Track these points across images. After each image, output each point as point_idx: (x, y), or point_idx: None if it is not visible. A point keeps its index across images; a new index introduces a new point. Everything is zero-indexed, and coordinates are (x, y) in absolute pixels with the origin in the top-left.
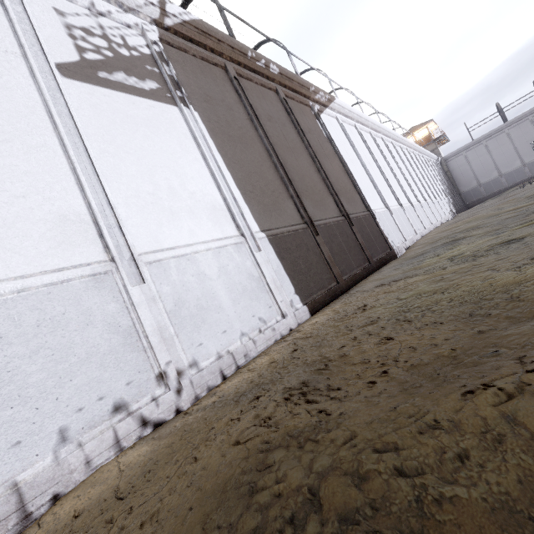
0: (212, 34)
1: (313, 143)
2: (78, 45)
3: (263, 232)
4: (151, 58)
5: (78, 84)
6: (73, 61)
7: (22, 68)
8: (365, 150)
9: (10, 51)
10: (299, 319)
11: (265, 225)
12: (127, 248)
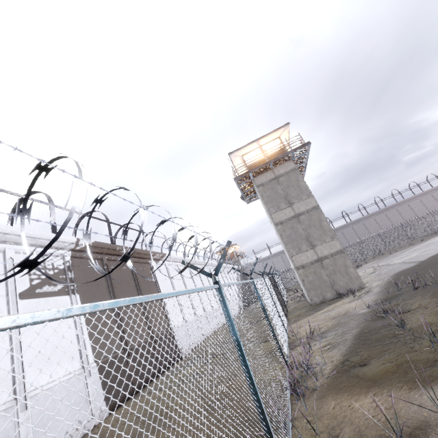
0: (99, 246)
1: (144, 289)
2: (31, 278)
3: (96, 362)
4: (63, 270)
5: (26, 301)
6: (27, 288)
7: (4, 302)
8: (180, 281)
9: (2, 295)
10: (101, 418)
11: (98, 357)
12: (24, 390)
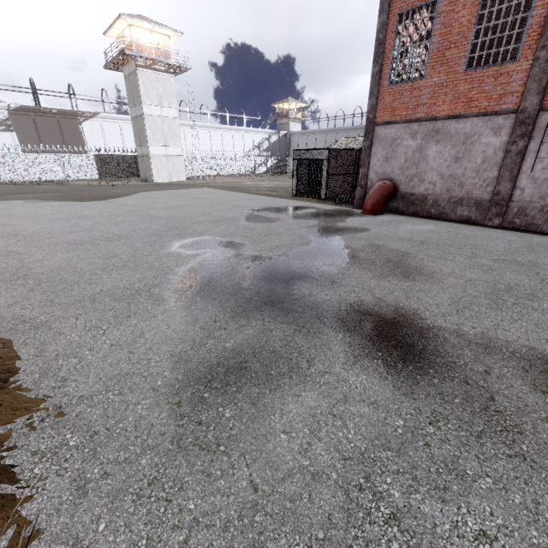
0: (26, 108)
1: (68, 136)
2: None
3: None
4: (5, 120)
5: None
6: None
7: None
8: (117, 135)
9: None
10: None
11: None
12: None
